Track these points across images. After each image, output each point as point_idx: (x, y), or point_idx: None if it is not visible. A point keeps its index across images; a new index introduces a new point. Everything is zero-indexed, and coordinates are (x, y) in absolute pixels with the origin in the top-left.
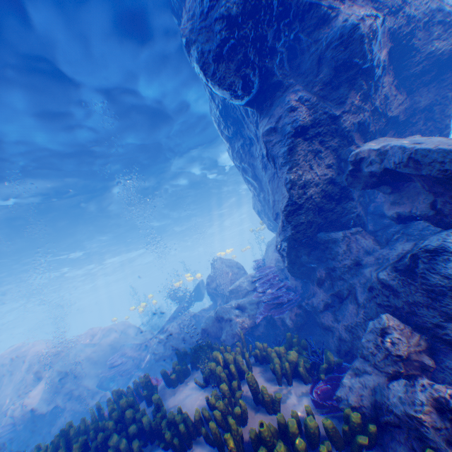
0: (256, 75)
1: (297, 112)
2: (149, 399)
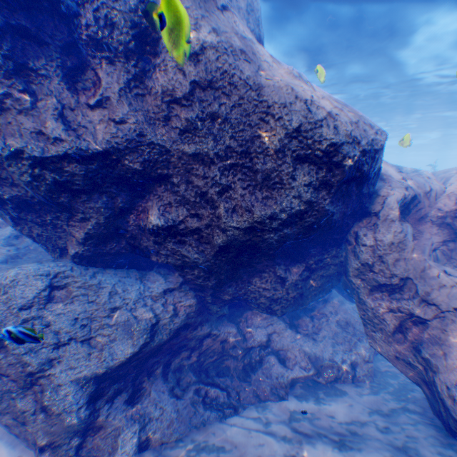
0: None
1: None
2: None
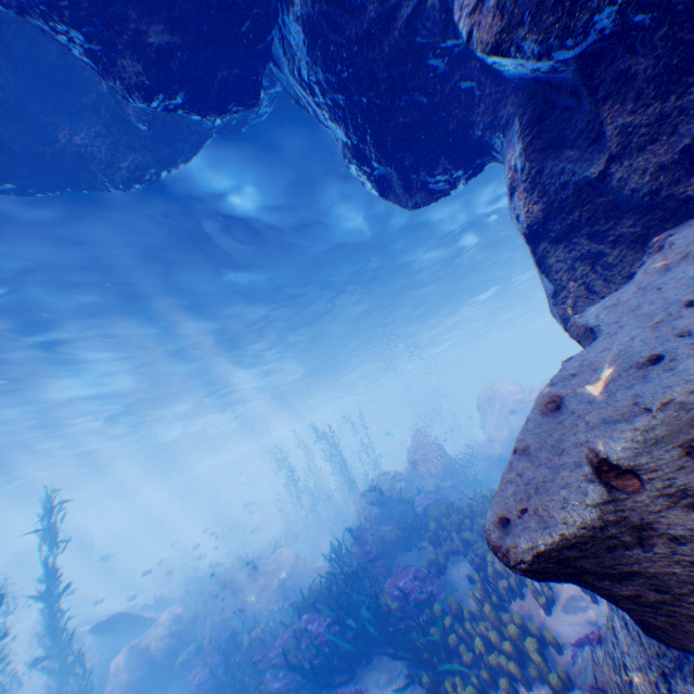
0: (438, 162)
1: (515, 200)
2: None
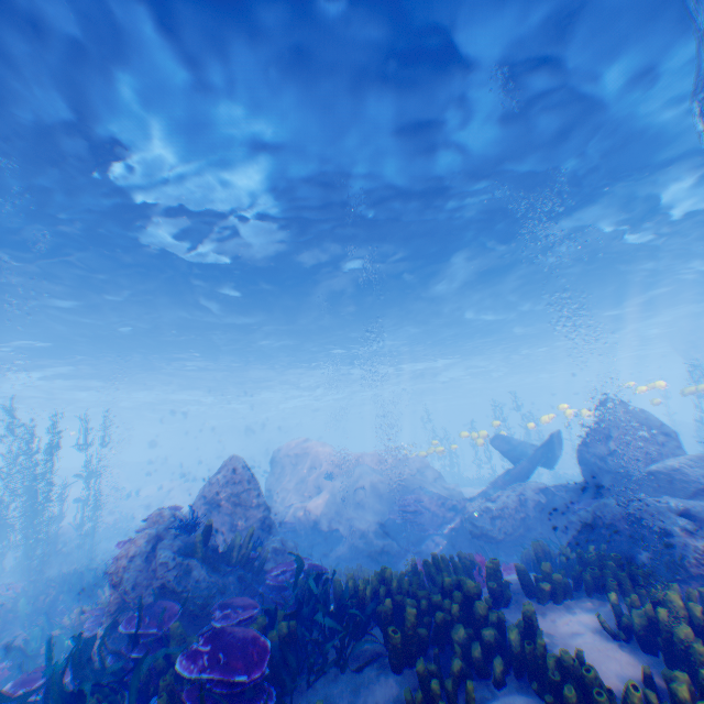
0: None
1: None
2: (495, 597)
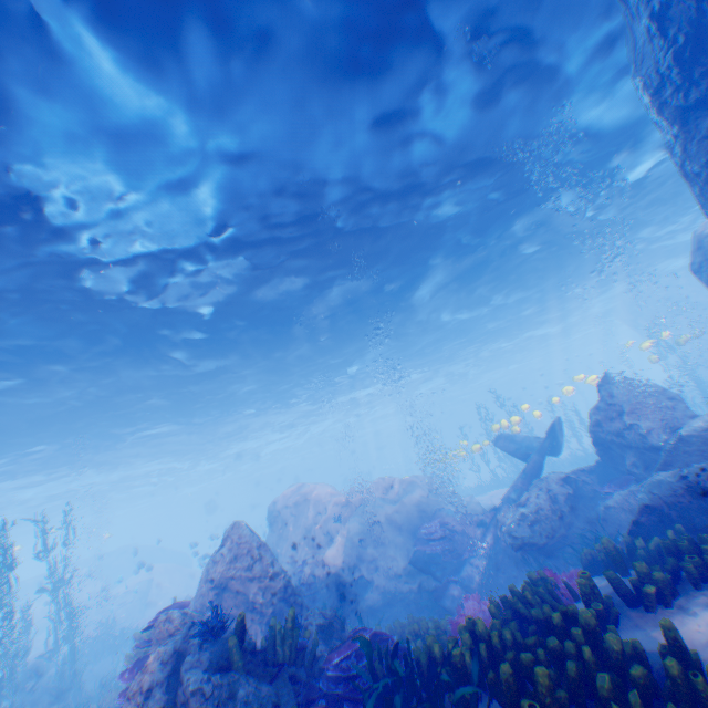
0: None
1: None
2: (604, 620)
